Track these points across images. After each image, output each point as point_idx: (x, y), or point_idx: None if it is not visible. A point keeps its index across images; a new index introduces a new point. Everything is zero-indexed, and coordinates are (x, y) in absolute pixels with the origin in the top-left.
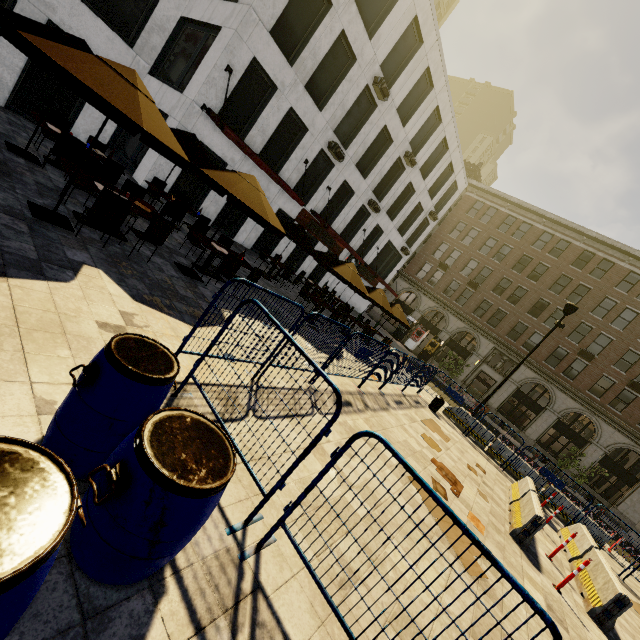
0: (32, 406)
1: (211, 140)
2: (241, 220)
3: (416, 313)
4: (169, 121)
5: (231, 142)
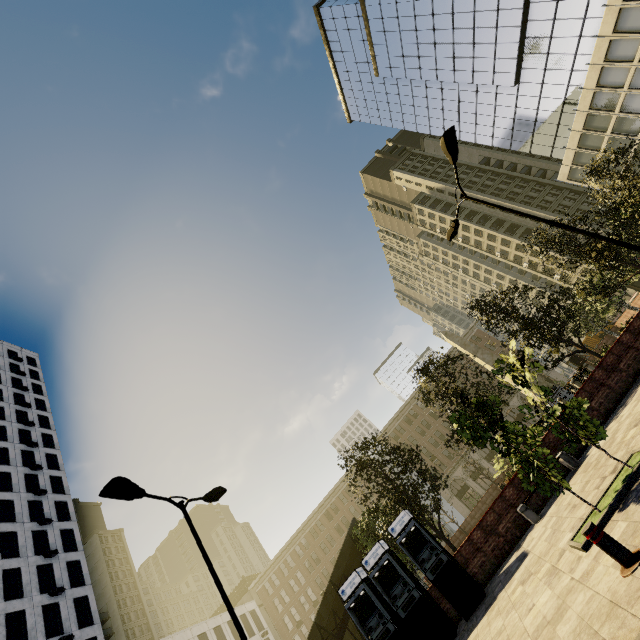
0: None
1: None
2: None
3: None
4: None
5: None
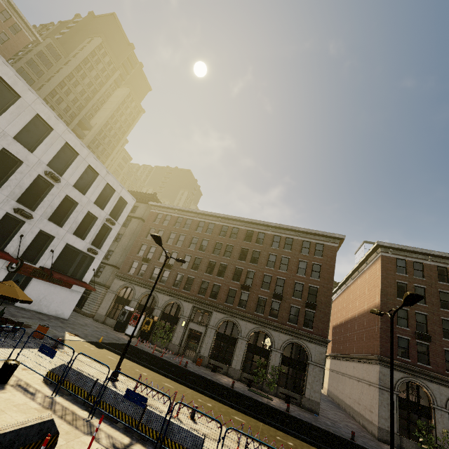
0: None
1: None
2: None
3: (133, 302)
4: None
5: None
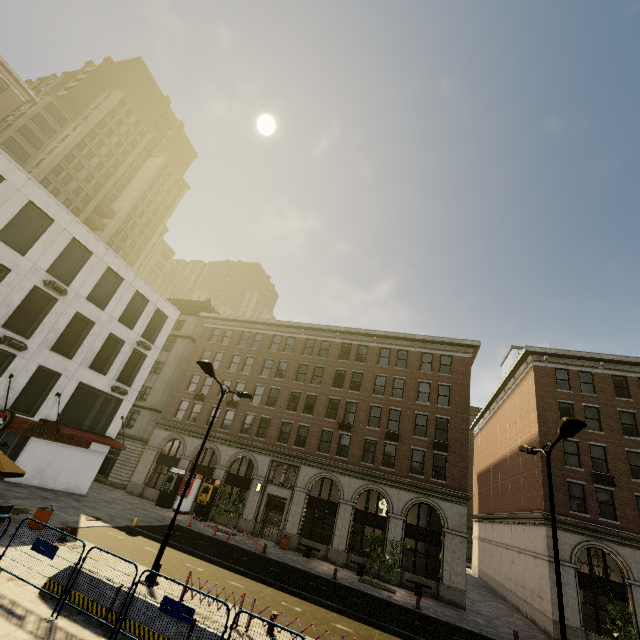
0: None
1: None
2: None
3: (183, 461)
4: None
5: None
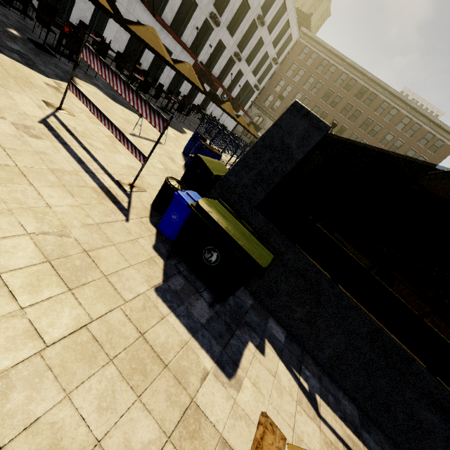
0: (176, 148)
1: (143, 19)
2: (160, 71)
3: (263, 130)
4: (117, 6)
5: (154, 19)
